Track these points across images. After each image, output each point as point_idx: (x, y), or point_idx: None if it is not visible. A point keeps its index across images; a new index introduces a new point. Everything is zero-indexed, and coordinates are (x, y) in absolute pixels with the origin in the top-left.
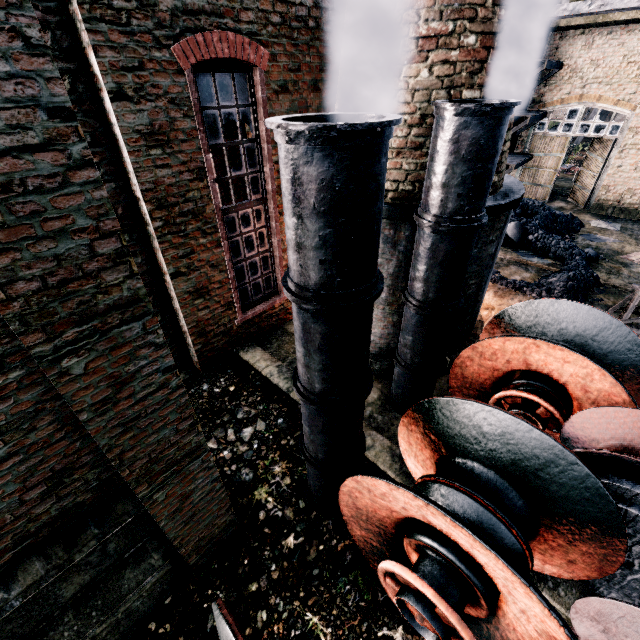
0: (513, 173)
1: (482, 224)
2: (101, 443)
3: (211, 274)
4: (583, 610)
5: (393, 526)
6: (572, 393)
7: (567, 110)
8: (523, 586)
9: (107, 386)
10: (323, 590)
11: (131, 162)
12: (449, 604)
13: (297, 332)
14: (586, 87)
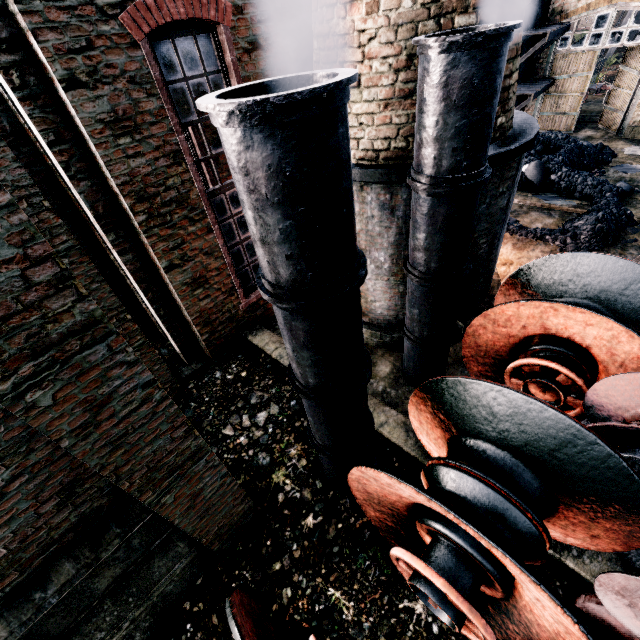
0: (532, 103)
1: (484, 180)
2: (91, 464)
3: (207, 262)
4: (607, 584)
5: (405, 509)
6: (597, 356)
7: (594, 17)
8: (533, 585)
9: (83, 411)
10: (344, 566)
11: (100, 156)
12: (462, 589)
13: (281, 329)
14: None
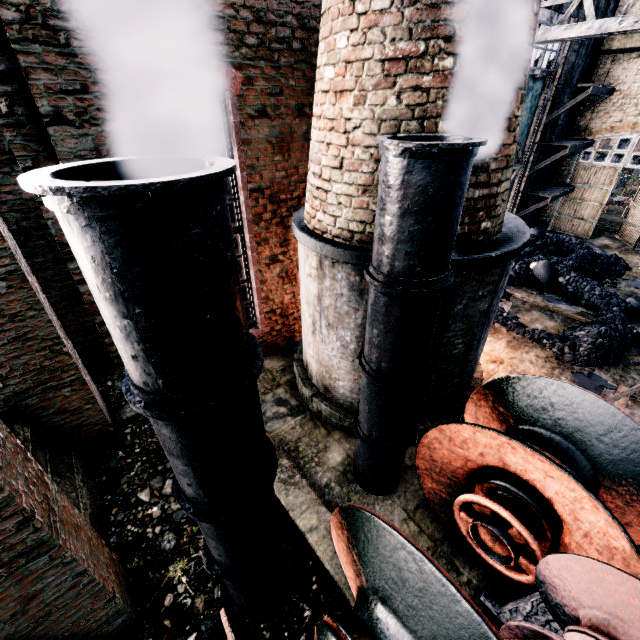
0: (552, 204)
1: (441, 289)
2: None
3: None
4: None
5: None
6: (560, 513)
7: (617, 139)
8: None
9: None
10: None
11: None
12: None
13: None
14: None
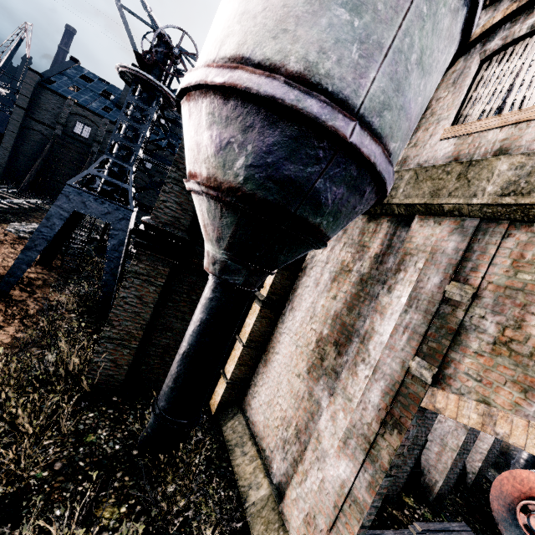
0: None
1: None
2: None
3: None
4: None
5: None
6: None
7: None
8: None
9: None
10: None
11: None
12: None
13: None
14: None
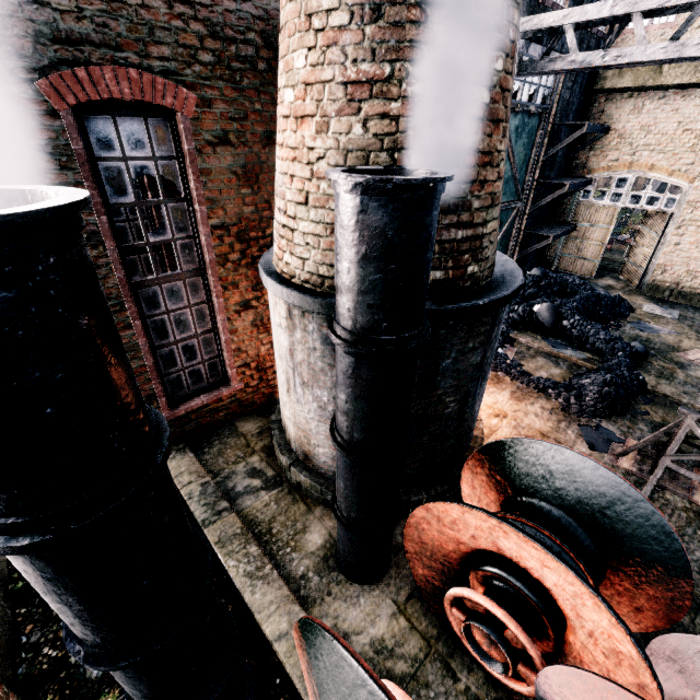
0: (555, 243)
1: (413, 347)
2: None
3: None
4: None
5: None
6: (561, 607)
7: (615, 178)
8: None
9: None
10: None
11: None
12: None
13: None
14: (636, 154)
